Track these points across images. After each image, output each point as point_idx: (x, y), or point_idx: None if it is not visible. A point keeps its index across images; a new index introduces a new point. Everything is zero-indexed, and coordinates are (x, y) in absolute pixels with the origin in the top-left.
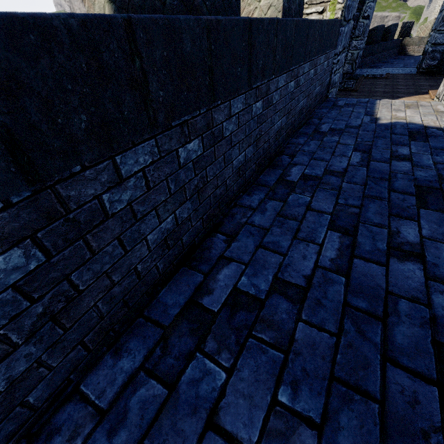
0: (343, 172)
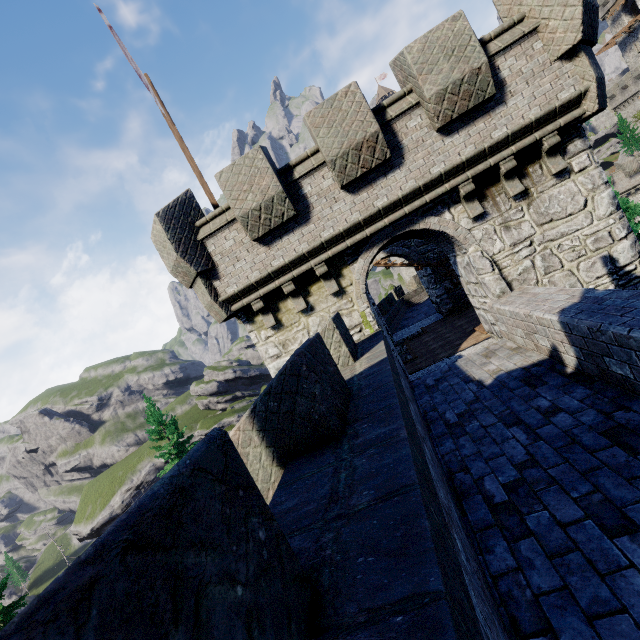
0: (529, 457)
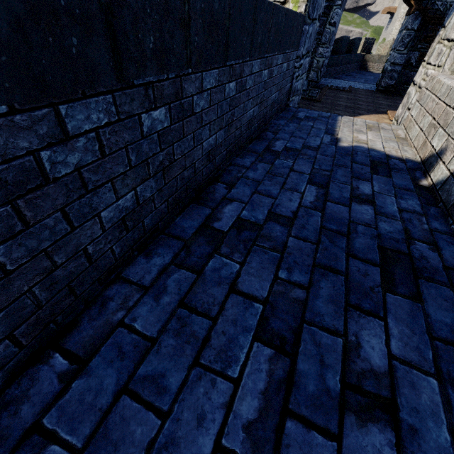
0: (293, 216)
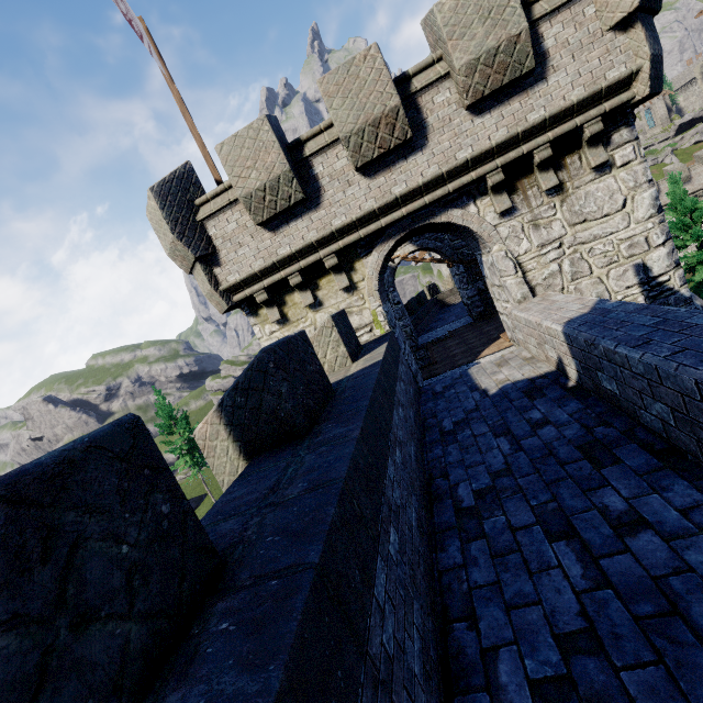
0: (506, 466)
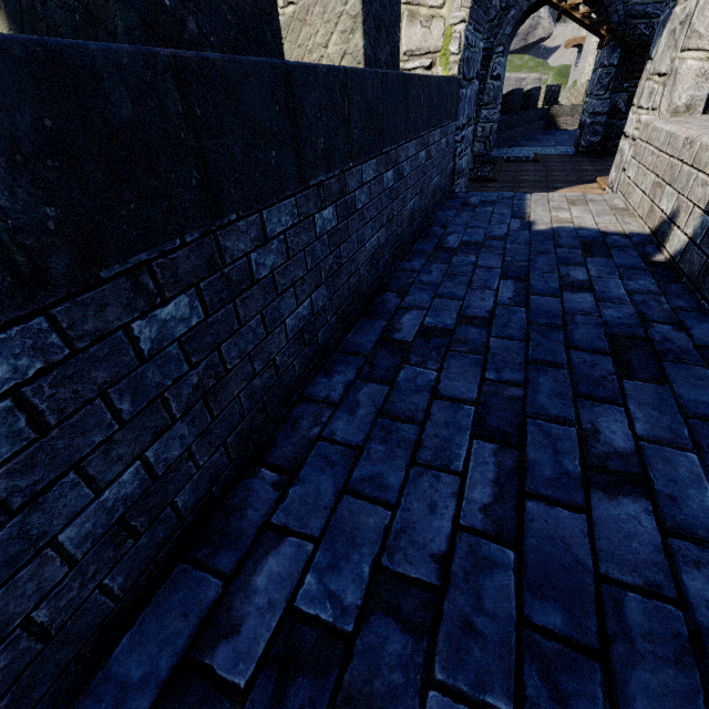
0: (489, 317)
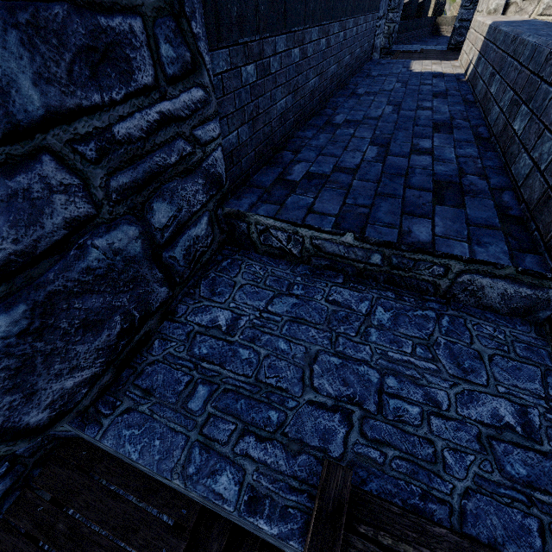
0: (391, 91)
